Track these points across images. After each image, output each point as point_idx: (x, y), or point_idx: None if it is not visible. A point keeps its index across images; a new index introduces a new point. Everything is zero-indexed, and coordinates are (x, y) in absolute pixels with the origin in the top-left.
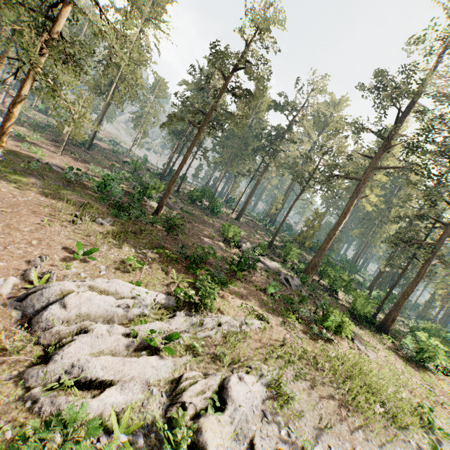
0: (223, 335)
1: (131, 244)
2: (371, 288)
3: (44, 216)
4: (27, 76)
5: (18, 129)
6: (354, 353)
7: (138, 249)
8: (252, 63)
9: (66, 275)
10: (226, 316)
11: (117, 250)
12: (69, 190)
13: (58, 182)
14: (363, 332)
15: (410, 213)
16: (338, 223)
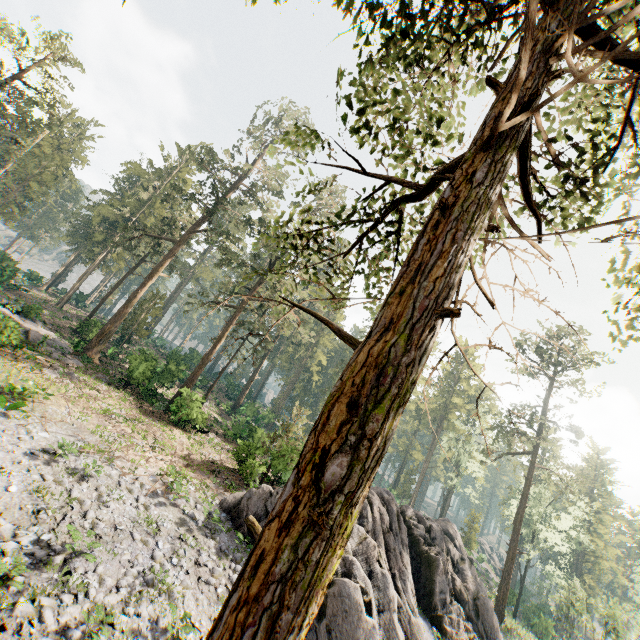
0: None
1: None
2: (238, 401)
3: None
4: None
5: None
6: (9, 362)
7: None
8: (35, 89)
9: None
10: None
11: None
12: None
13: None
14: (107, 387)
15: (227, 282)
16: (142, 284)
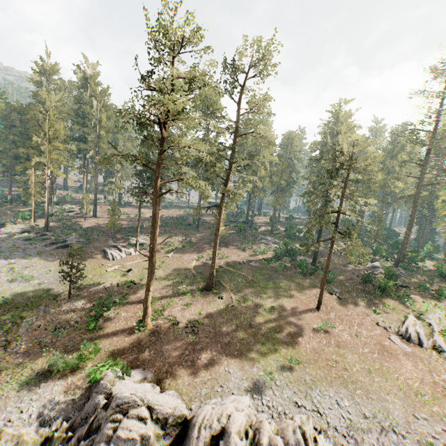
0: (443, 321)
1: (360, 296)
2: (421, 247)
3: (334, 302)
4: (331, 250)
5: (169, 239)
6: None
7: (367, 298)
8: None
9: (390, 325)
10: (433, 312)
11: (368, 303)
12: (292, 278)
13: (279, 275)
14: None
15: None
16: (410, 225)
